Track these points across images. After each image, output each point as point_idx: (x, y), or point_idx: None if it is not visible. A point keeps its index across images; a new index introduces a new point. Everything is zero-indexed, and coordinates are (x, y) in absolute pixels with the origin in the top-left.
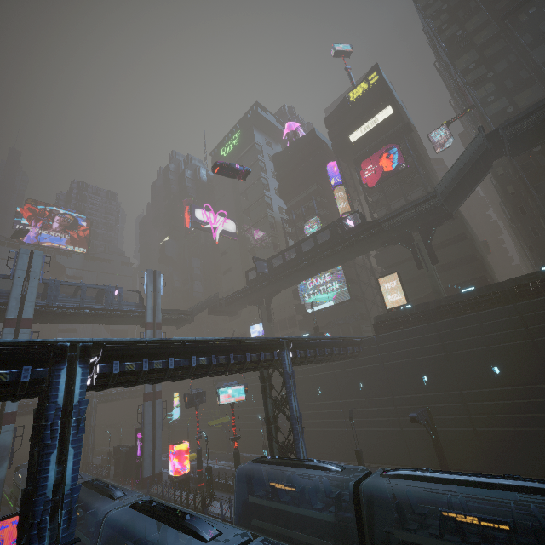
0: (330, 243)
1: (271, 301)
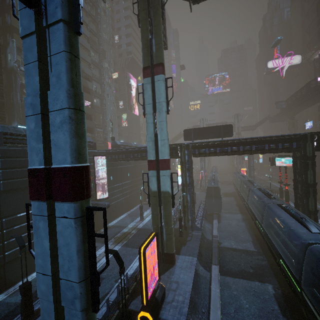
0: (305, 95)
1: (293, 117)
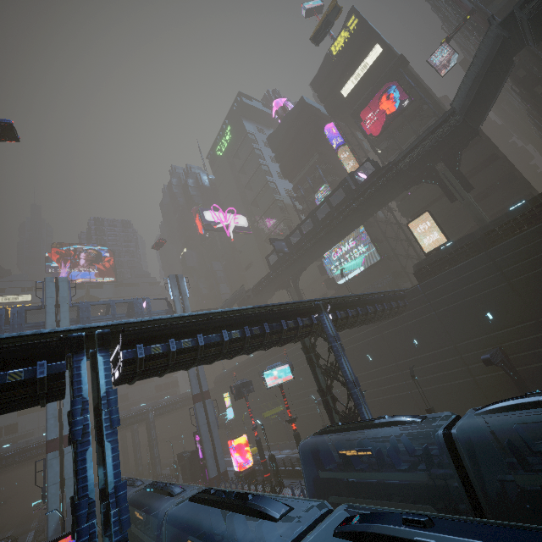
0: (346, 201)
1: (298, 280)
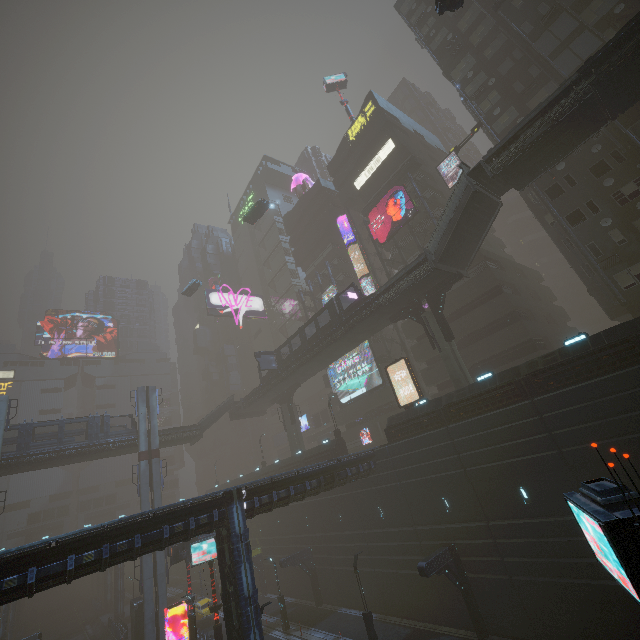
0: (331, 326)
1: (291, 397)
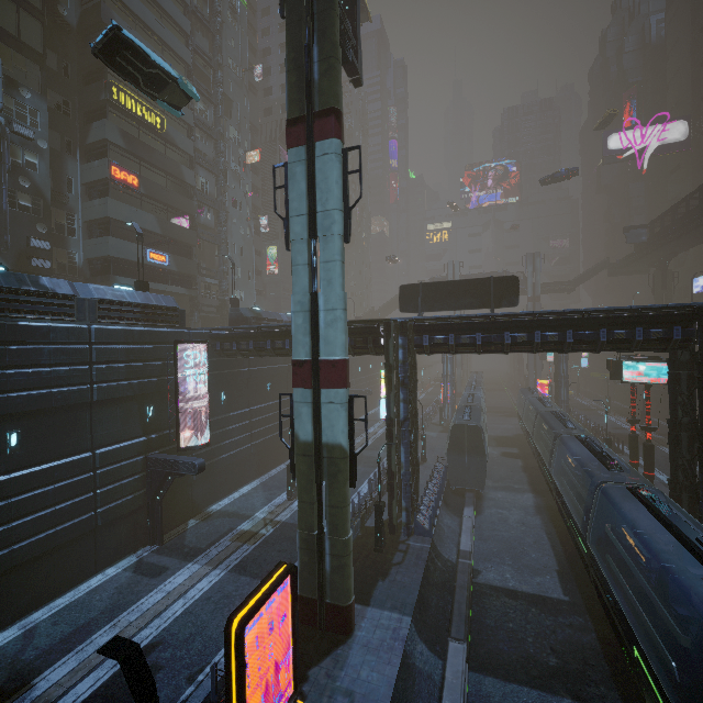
0: (697, 212)
1: (666, 265)
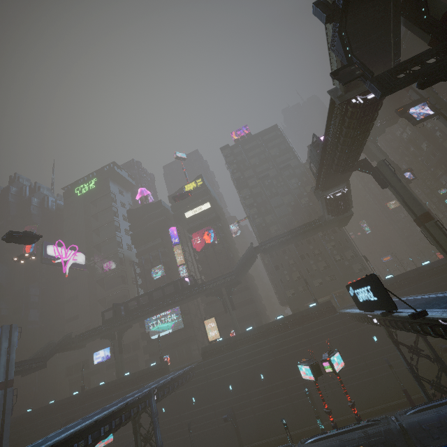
0: (174, 294)
1: (123, 335)
